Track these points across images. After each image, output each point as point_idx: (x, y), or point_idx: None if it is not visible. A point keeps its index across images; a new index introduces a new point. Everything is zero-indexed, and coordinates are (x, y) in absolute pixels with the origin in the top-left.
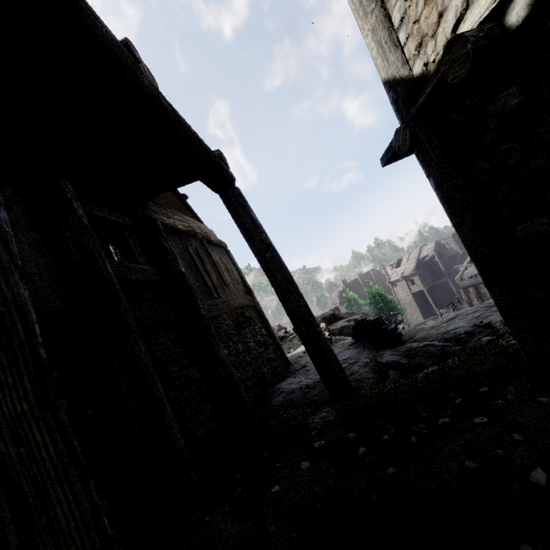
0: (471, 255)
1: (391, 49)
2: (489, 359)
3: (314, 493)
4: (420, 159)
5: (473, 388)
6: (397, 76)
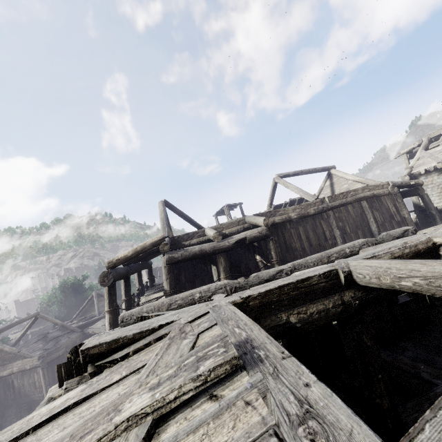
0: None
1: (417, 199)
2: None
3: None
4: (418, 216)
5: None
6: (417, 203)
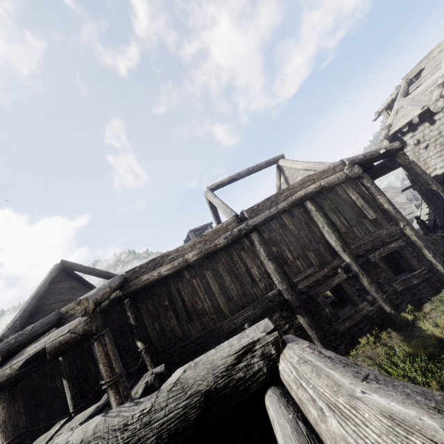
0: (435, 212)
1: None
2: (438, 237)
3: (439, 249)
4: (420, 192)
5: (440, 242)
6: None
